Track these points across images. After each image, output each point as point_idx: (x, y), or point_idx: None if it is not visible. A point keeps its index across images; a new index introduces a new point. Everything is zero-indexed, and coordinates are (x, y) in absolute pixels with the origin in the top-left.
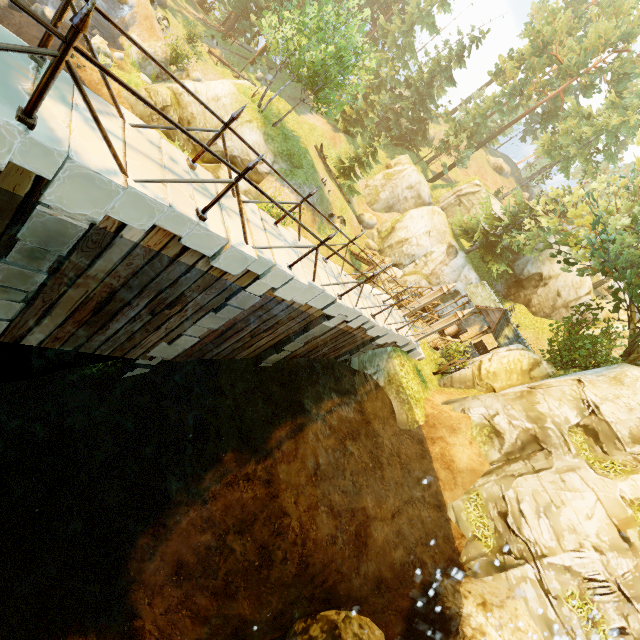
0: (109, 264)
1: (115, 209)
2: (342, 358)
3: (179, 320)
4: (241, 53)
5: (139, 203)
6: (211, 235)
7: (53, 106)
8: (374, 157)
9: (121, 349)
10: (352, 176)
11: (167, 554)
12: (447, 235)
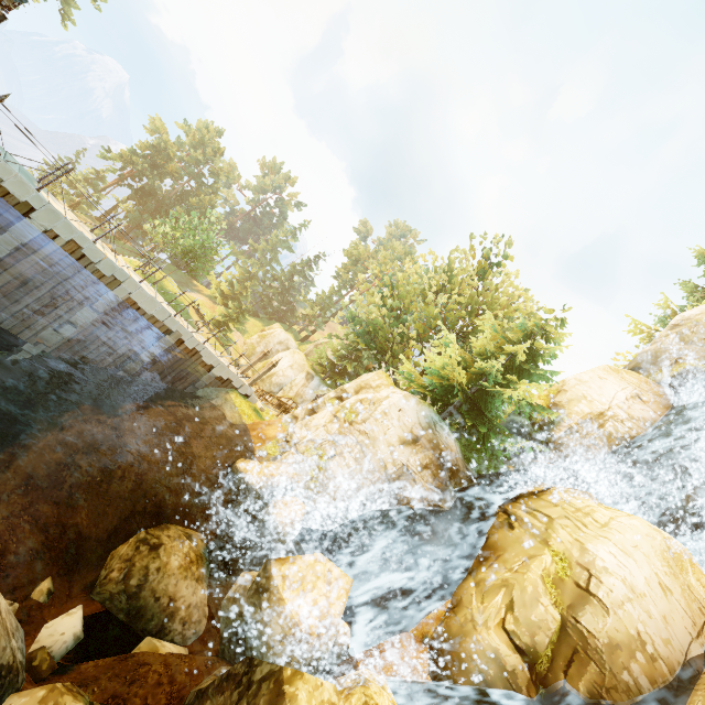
0: (41, 256)
1: (57, 228)
2: (189, 389)
3: (67, 309)
4: (133, 250)
5: (69, 227)
6: (98, 251)
7: (43, 193)
8: (244, 315)
9: (19, 327)
10: (231, 335)
11: (21, 467)
12: (306, 367)
